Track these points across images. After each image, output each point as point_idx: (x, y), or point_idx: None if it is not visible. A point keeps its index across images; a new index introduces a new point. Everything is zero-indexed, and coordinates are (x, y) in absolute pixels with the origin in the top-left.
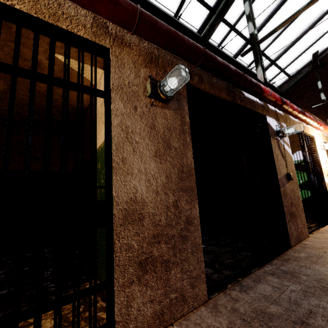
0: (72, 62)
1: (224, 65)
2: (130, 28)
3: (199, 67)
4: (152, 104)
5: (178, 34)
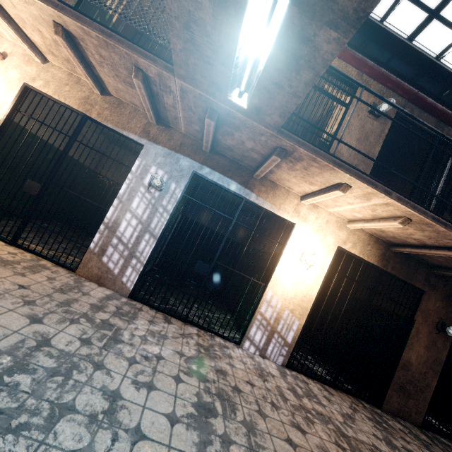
0: (330, 89)
1: (432, 104)
2: (374, 78)
3: (410, 102)
4: (368, 116)
5: (401, 82)
